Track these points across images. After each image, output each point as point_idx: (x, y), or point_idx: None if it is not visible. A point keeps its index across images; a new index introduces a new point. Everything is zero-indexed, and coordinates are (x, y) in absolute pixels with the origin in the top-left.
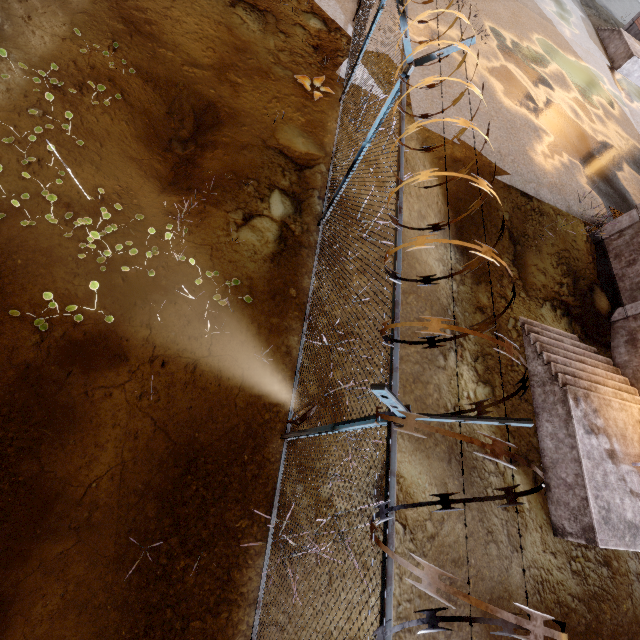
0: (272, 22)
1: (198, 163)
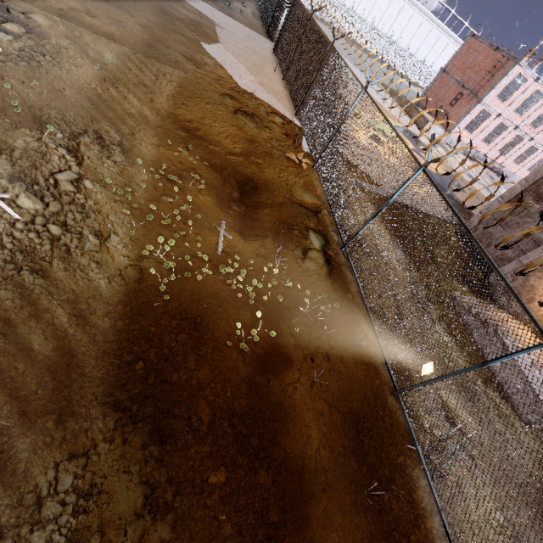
0: (258, 121)
1: (255, 218)
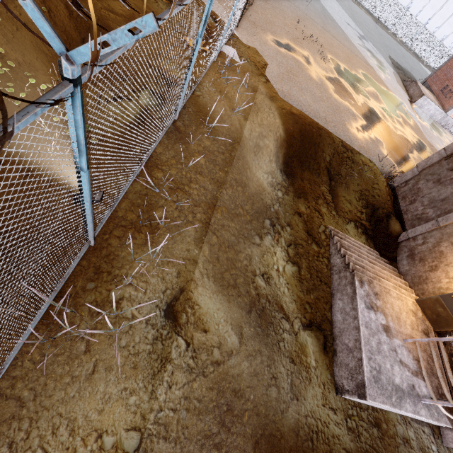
0: None
1: None
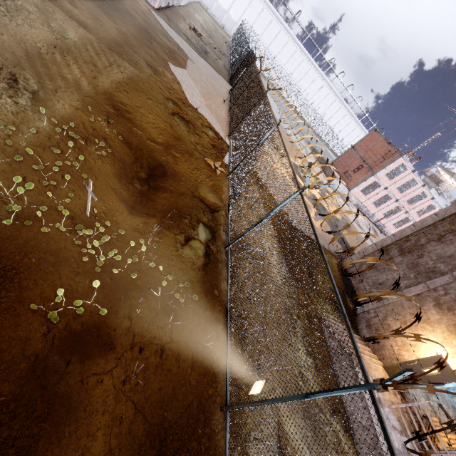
0: (192, 128)
1: (152, 198)
